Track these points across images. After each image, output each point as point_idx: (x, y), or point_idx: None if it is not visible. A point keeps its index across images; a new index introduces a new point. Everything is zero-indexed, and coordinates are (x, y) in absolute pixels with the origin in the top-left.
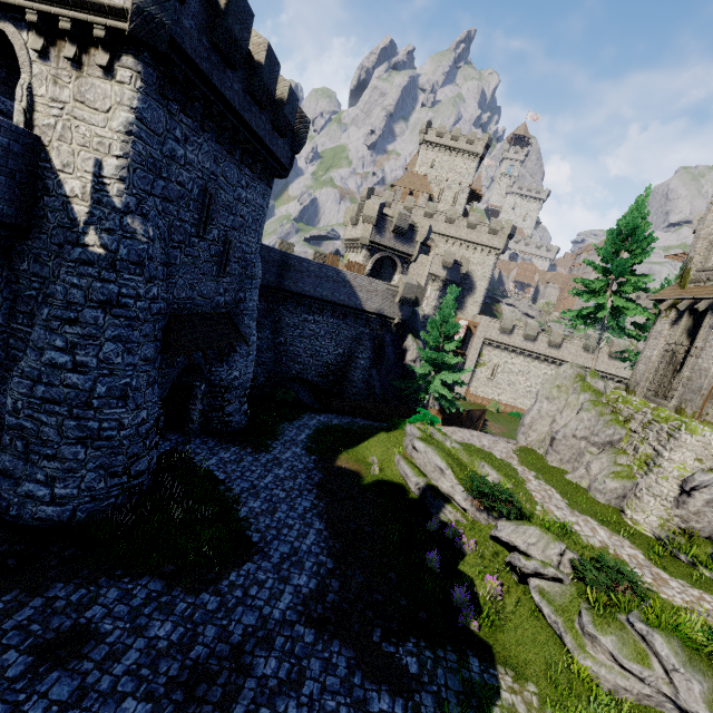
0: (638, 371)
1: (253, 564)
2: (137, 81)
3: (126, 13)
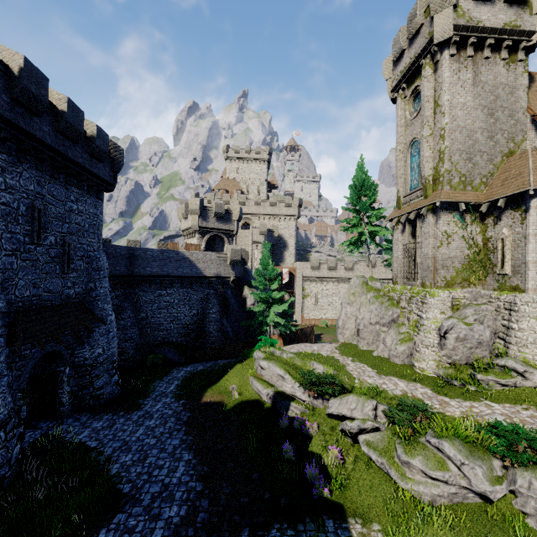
0: (394, 268)
1: (123, 514)
2: None
3: None
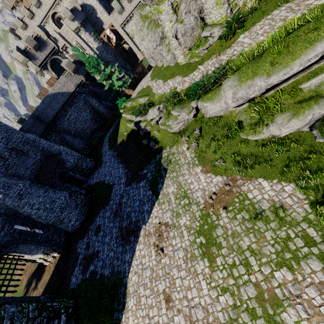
0: None
1: (114, 188)
2: None
3: None
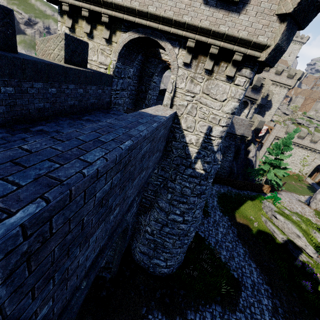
0: None
1: (244, 292)
2: (247, 84)
3: (265, 47)
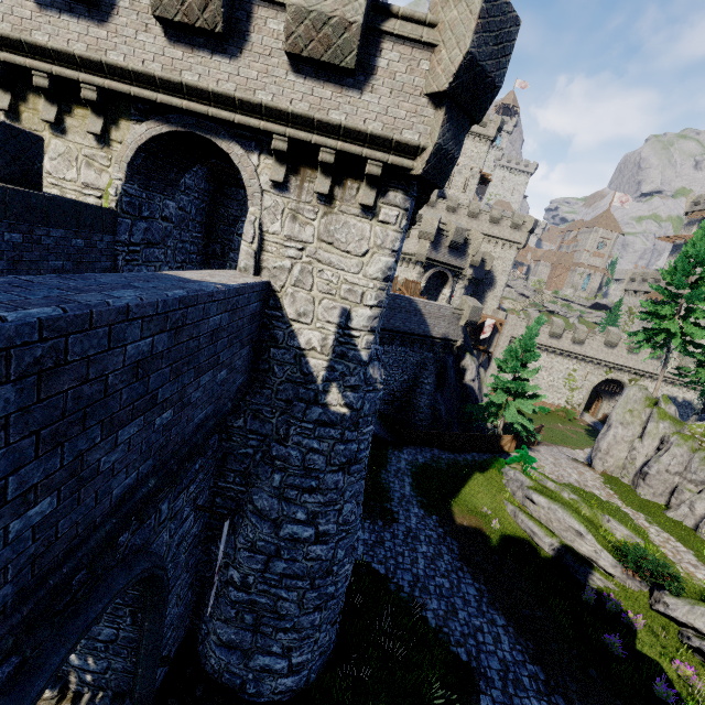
0: None
1: (486, 696)
2: (402, 220)
3: (418, 151)
